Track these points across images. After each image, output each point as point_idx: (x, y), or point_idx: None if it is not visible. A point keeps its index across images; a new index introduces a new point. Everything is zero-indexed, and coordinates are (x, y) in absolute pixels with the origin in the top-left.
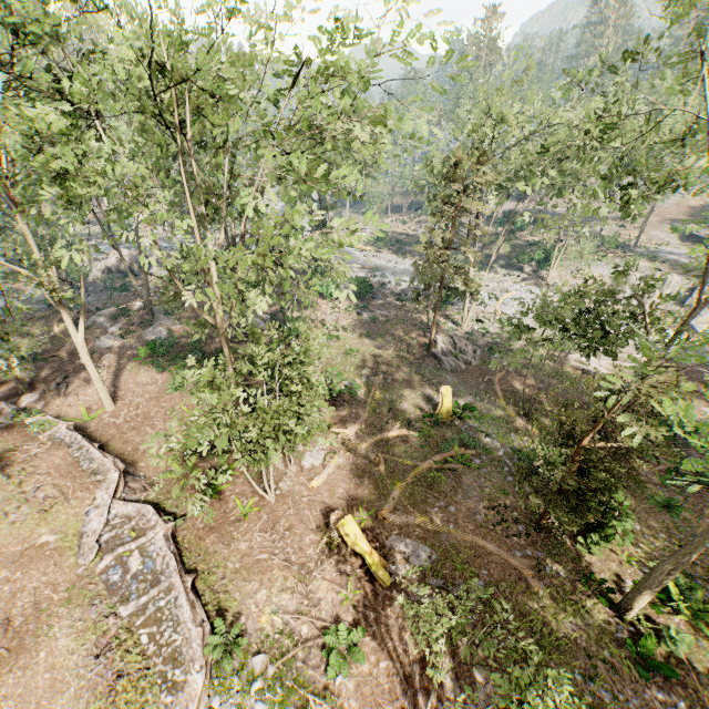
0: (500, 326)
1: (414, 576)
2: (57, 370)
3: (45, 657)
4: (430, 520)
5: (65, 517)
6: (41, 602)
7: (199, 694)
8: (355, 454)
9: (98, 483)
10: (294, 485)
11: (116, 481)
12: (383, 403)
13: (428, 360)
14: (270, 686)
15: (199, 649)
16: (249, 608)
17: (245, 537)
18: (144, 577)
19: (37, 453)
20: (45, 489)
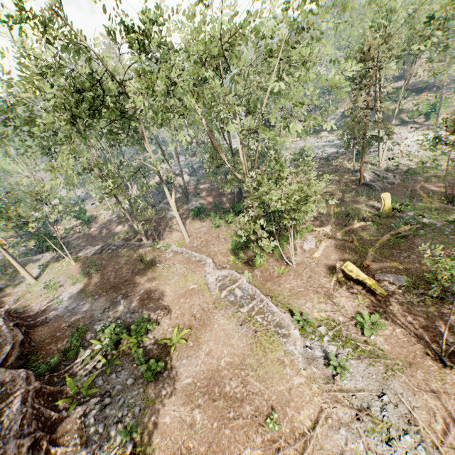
0: (408, 159)
1: (401, 290)
2: (154, 230)
3: (217, 327)
4: (399, 263)
5: (196, 278)
6: (204, 308)
7: (299, 338)
8: (334, 239)
9: (203, 264)
10: (303, 258)
11: (212, 263)
12: (341, 213)
13: (361, 188)
14: (333, 339)
15: (290, 322)
16: (305, 310)
17: (286, 282)
18: (246, 297)
19: (169, 257)
20: (181, 269)
